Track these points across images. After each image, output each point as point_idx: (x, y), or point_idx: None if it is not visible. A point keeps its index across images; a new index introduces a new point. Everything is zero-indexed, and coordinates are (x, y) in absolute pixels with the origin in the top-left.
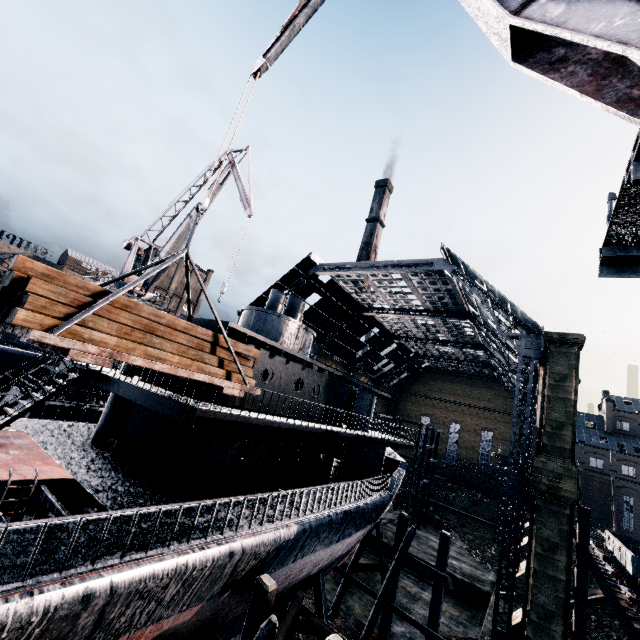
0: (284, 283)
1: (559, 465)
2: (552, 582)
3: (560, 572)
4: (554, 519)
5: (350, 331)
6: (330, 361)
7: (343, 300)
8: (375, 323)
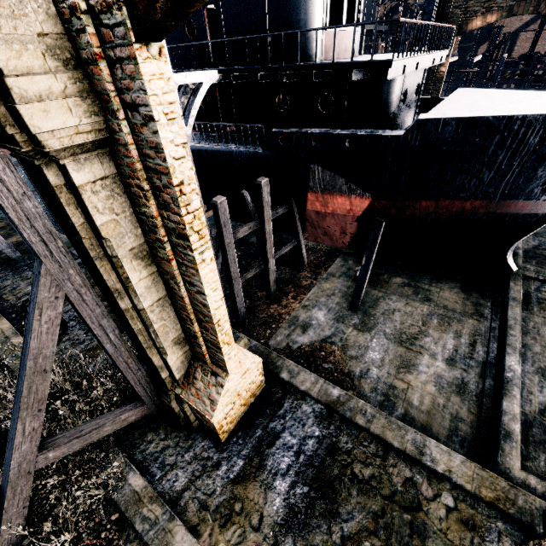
0: None
1: None
2: None
3: None
4: None
5: None
6: None
7: None
8: None
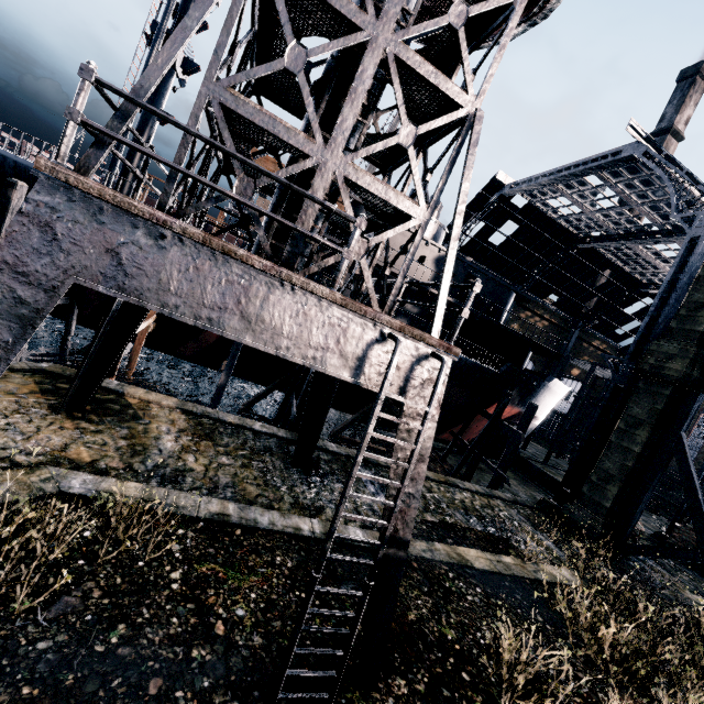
0: (472, 210)
1: (676, 346)
2: (623, 452)
3: (635, 444)
4: (649, 399)
5: (567, 273)
6: (541, 310)
7: (549, 230)
8: (606, 263)
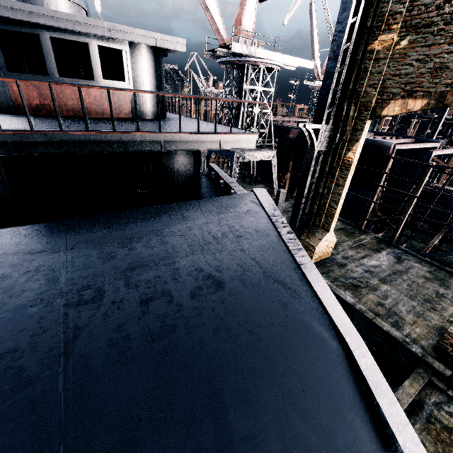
0: None
1: None
2: None
3: None
4: None
5: None
6: None
7: None
8: None
